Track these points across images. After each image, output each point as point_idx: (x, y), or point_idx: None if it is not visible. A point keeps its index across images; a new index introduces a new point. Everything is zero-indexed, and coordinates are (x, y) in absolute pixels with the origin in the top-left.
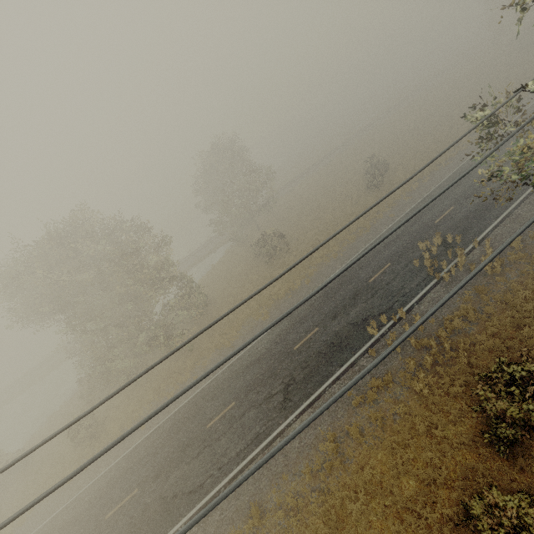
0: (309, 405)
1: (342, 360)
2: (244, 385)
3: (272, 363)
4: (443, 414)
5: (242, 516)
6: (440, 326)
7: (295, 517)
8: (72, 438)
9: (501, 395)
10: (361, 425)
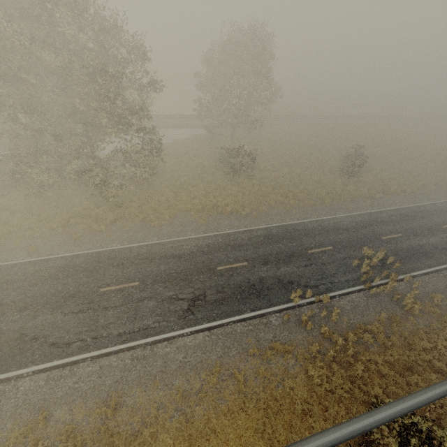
0: (209, 328)
1: (256, 306)
2: (155, 272)
3: (191, 268)
4: (319, 405)
5: (97, 396)
6: (349, 328)
7: (150, 427)
8: None
9: (395, 438)
10: (247, 374)
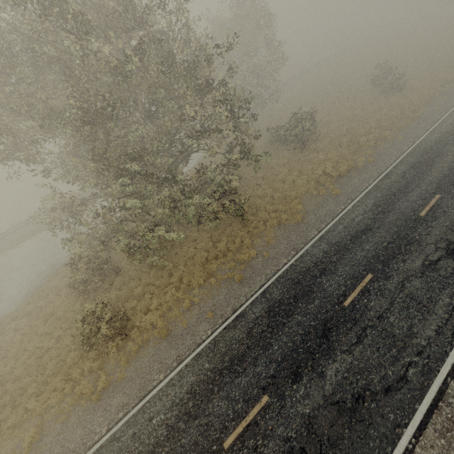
0: None
1: None
2: (370, 256)
3: (397, 231)
4: None
5: None
6: None
7: None
8: (82, 339)
9: None
10: None
